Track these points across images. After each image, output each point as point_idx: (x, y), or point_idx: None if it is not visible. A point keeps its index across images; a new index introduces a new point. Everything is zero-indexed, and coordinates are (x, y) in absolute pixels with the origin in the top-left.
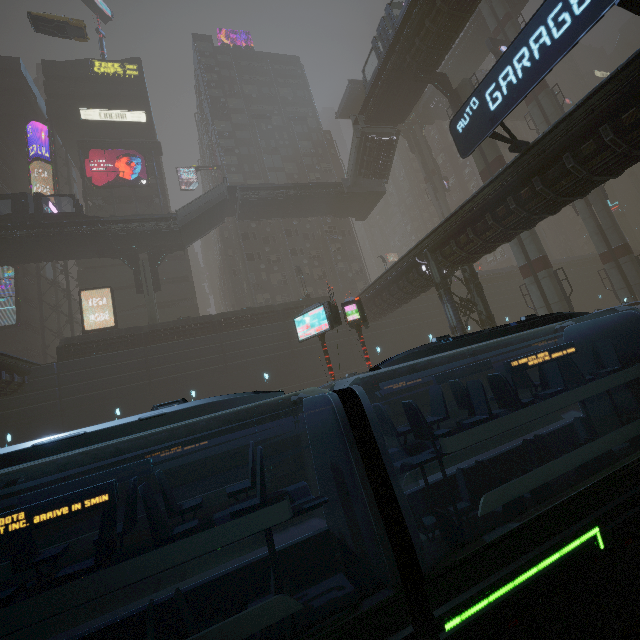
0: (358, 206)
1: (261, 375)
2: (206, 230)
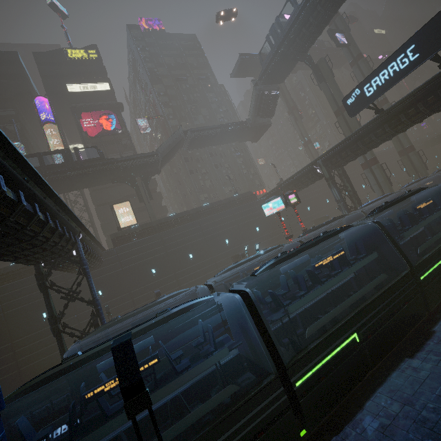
0: (254, 134)
1: (224, 241)
2: (169, 159)
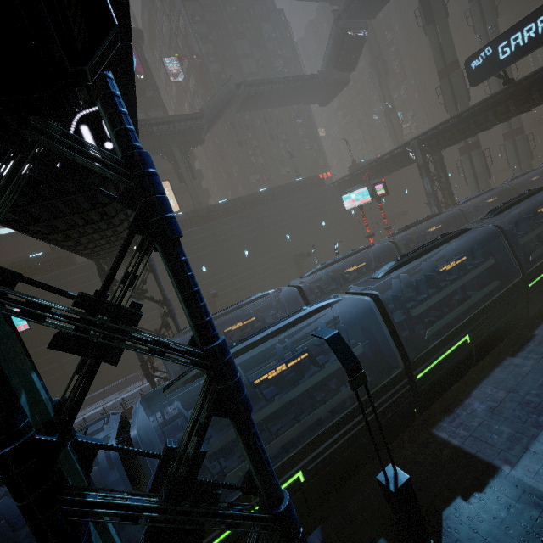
0: (325, 94)
1: (285, 236)
2: (214, 124)
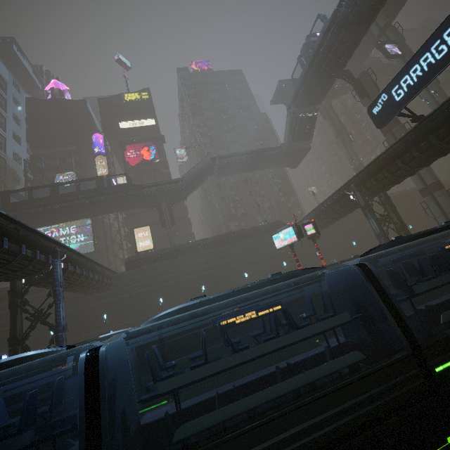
0: (292, 159)
1: (243, 274)
2: (197, 185)
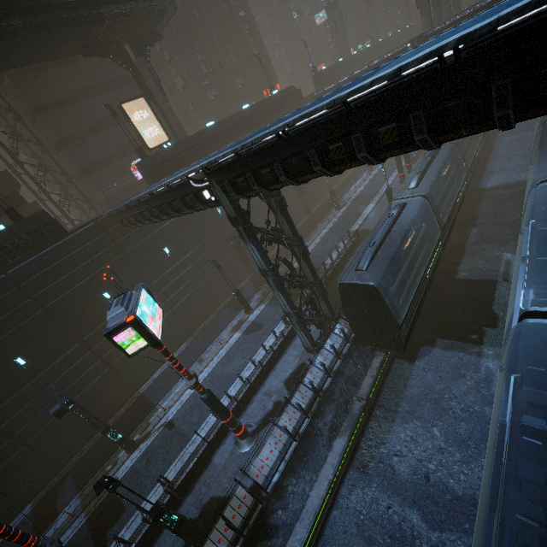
0: None
1: None
2: None
